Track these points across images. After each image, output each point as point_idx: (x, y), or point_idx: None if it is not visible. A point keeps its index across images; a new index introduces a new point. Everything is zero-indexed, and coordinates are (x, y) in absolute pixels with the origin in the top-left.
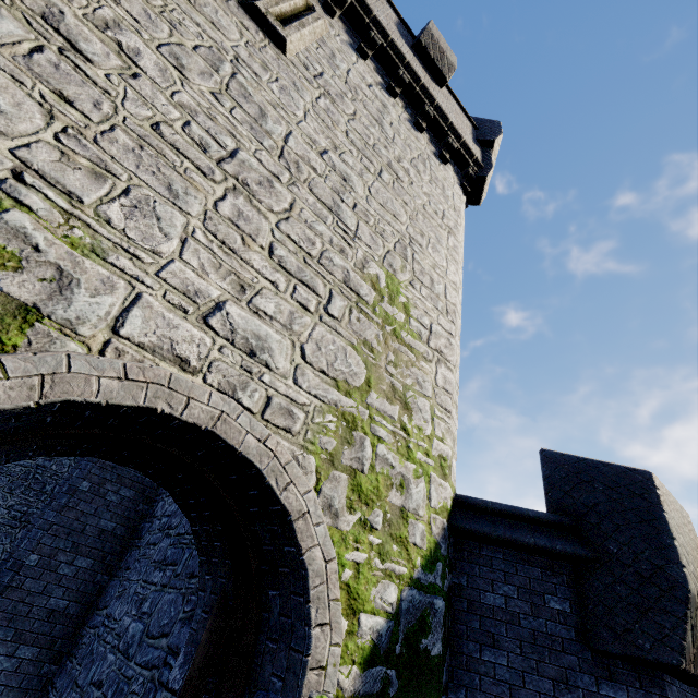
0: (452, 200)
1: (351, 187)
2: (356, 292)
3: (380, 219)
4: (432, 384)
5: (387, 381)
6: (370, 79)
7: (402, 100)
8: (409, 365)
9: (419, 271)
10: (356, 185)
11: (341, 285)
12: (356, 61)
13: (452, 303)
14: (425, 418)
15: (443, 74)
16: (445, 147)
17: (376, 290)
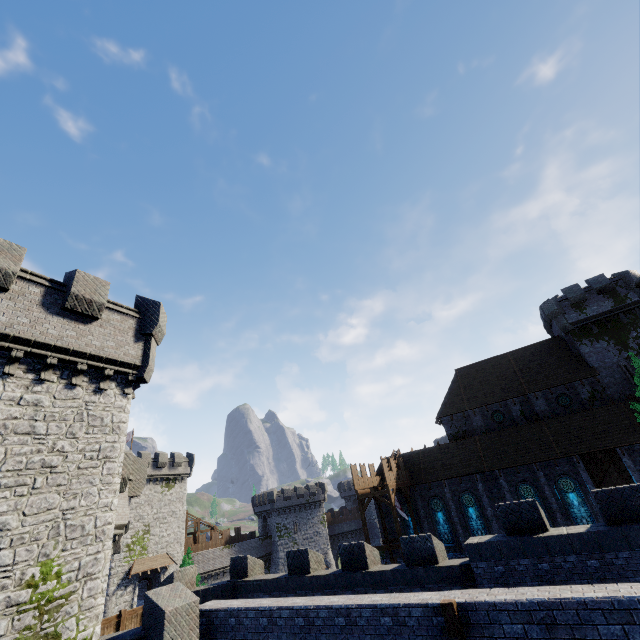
0: (111, 423)
1: (8, 529)
2: (16, 604)
3: (35, 528)
4: (79, 603)
5: (43, 634)
6: (20, 391)
7: (58, 369)
8: (60, 609)
9: (71, 531)
10: (11, 523)
11: (5, 610)
12: (3, 389)
13: (102, 526)
14: (72, 628)
15: (95, 316)
16: (104, 377)
17: (33, 586)
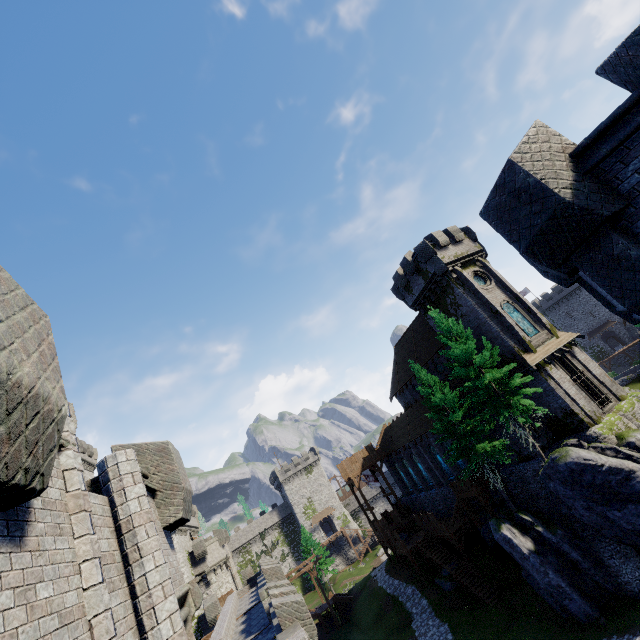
0: None
1: None
2: None
3: None
4: None
5: None
6: None
7: None
8: None
9: None
10: None
11: None
12: None
13: None
14: None
15: None
16: None
17: None
